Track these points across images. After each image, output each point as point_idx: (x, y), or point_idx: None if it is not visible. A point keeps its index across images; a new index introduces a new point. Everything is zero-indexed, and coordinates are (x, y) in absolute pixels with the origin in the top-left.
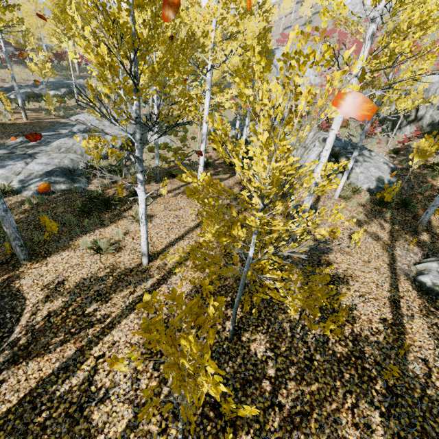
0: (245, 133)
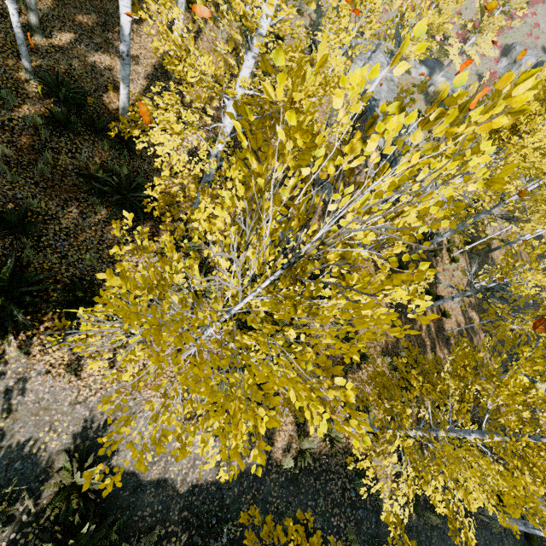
0: None
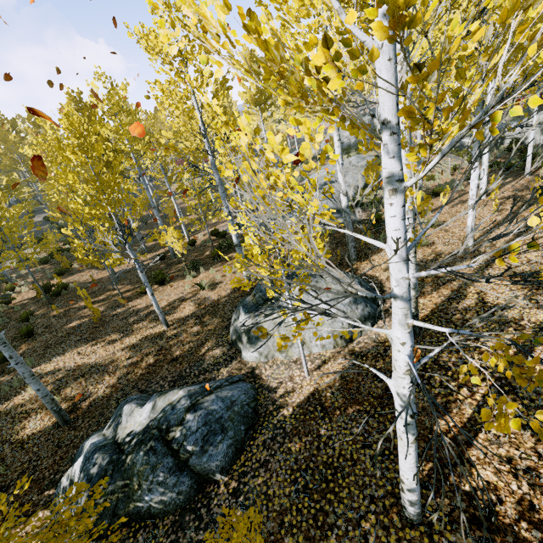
0: (534, 117)
